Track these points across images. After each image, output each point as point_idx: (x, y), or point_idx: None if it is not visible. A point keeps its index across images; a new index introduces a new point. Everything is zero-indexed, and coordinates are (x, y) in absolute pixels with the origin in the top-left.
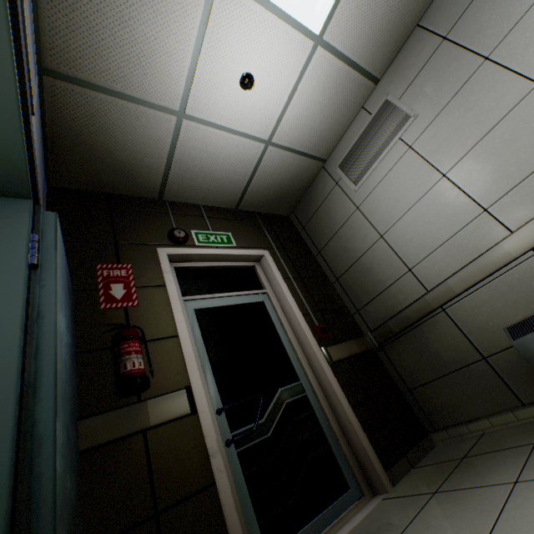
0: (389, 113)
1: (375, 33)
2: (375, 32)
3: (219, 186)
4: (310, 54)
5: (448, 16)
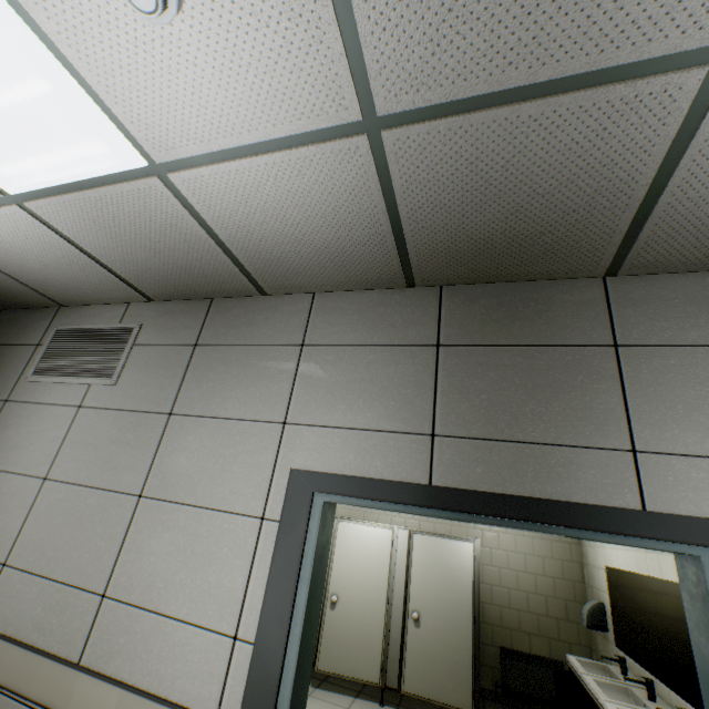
0: (118, 346)
1: (138, 262)
2: (139, 262)
3: None
4: (3, 200)
5: (219, 329)
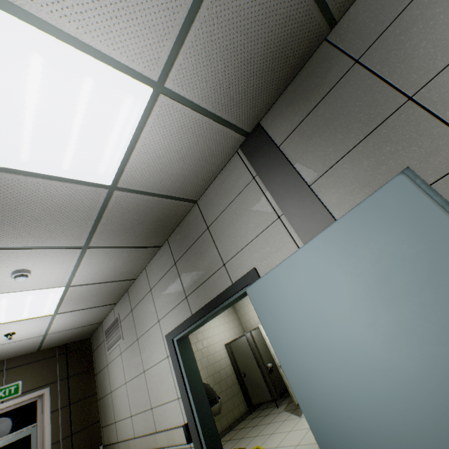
0: (118, 326)
1: (97, 300)
2: (97, 300)
3: (17, 351)
4: (54, 315)
5: (133, 300)
